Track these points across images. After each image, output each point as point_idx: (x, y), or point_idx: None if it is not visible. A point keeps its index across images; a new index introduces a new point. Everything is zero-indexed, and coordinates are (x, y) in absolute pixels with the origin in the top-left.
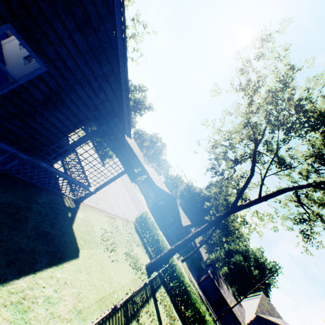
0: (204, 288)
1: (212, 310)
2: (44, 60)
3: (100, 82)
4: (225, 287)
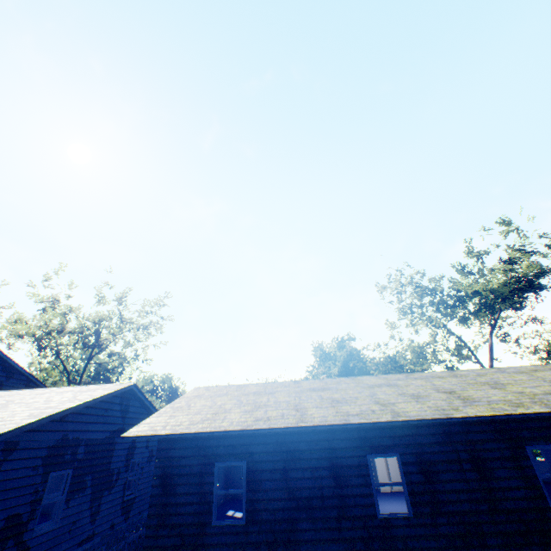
0: None
1: None
2: None
3: None
4: None
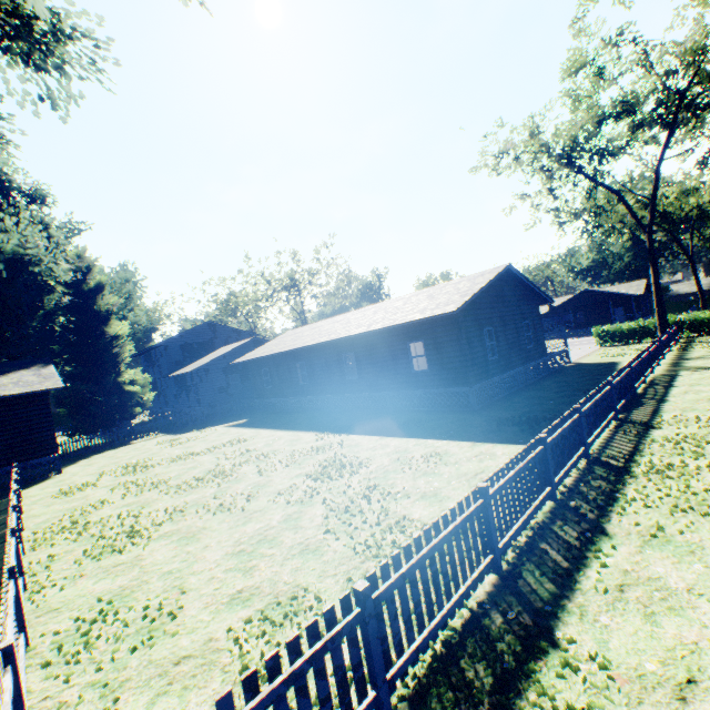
0: None
1: None
2: (527, 320)
3: (531, 304)
4: None
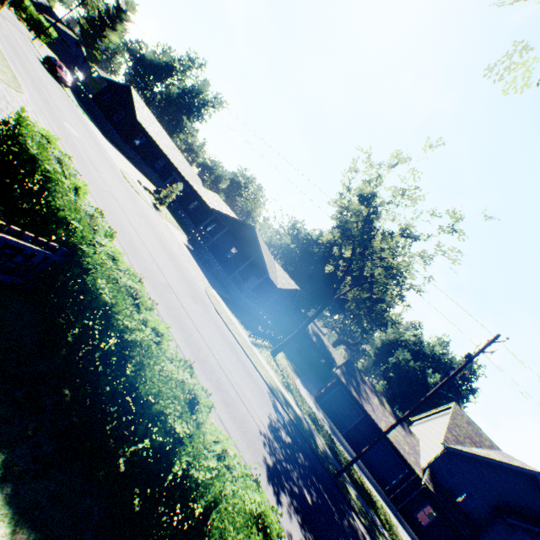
0: (330, 407)
1: (348, 446)
2: None
3: None
4: (376, 401)
